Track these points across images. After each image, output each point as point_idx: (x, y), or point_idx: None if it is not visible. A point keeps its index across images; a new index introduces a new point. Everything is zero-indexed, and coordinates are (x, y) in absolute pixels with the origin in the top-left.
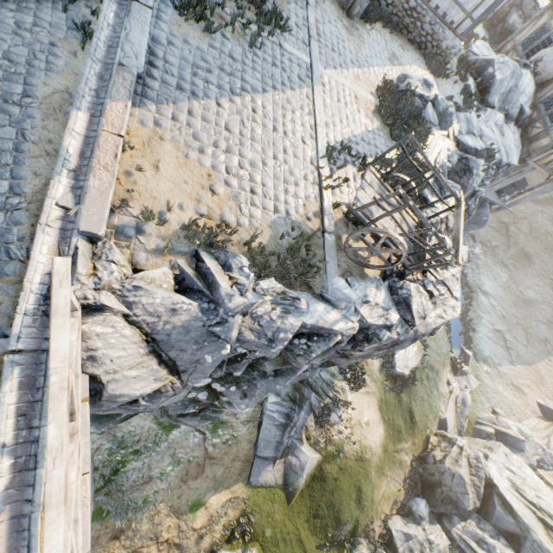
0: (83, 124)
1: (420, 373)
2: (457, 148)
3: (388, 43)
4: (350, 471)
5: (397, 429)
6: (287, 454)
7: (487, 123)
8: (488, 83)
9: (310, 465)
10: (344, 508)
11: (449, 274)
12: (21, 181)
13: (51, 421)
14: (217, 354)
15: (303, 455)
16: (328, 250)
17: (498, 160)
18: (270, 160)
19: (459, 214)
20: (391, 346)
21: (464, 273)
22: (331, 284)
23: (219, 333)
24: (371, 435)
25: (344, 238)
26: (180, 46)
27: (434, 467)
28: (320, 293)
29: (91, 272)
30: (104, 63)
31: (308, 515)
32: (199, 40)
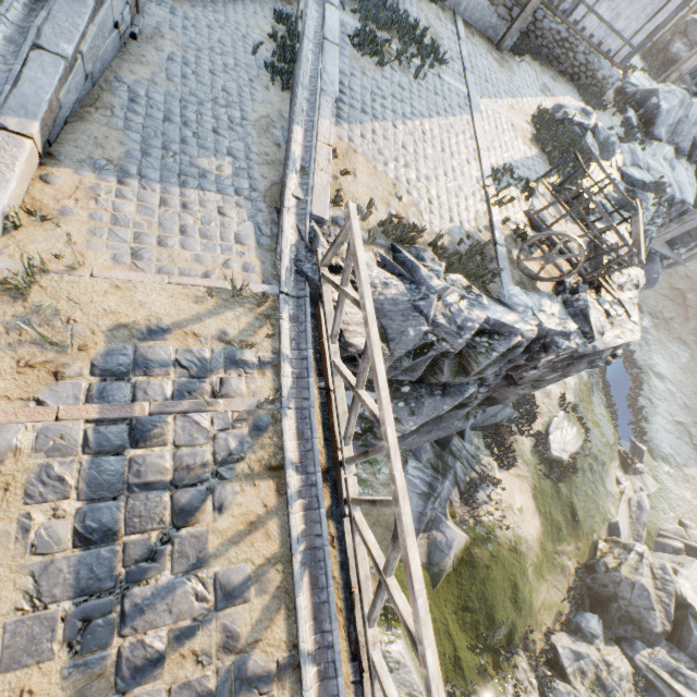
0: (301, 137)
1: (581, 462)
2: (621, 180)
3: (538, 75)
4: (503, 561)
5: (557, 526)
6: (430, 528)
7: (654, 157)
8: (652, 114)
9: (458, 544)
10: (498, 604)
11: (625, 297)
12: (255, 181)
13: (366, 298)
14: (418, 329)
15: (450, 531)
16: (501, 260)
17: (669, 196)
18: (442, 176)
19: (637, 221)
20: (567, 366)
21: (630, 350)
22: (507, 291)
23: (423, 308)
24: (526, 526)
25: (514, 253)
26: (359, 77)
27: (606, 576)
28: (497, 297)
29: (327, 244)
30: (309, 90)
31: (456, 606)
32: (373, 72)
